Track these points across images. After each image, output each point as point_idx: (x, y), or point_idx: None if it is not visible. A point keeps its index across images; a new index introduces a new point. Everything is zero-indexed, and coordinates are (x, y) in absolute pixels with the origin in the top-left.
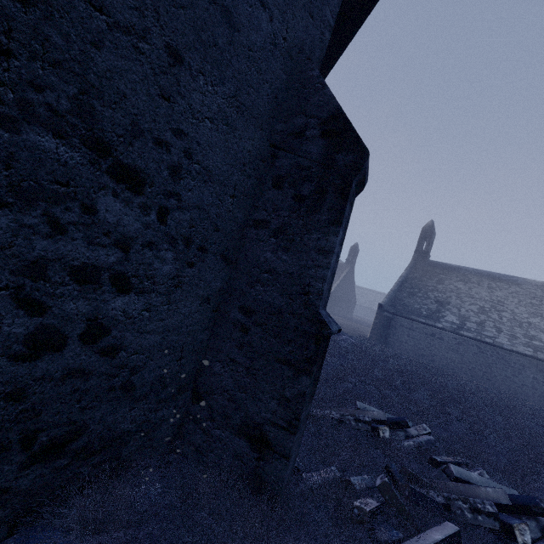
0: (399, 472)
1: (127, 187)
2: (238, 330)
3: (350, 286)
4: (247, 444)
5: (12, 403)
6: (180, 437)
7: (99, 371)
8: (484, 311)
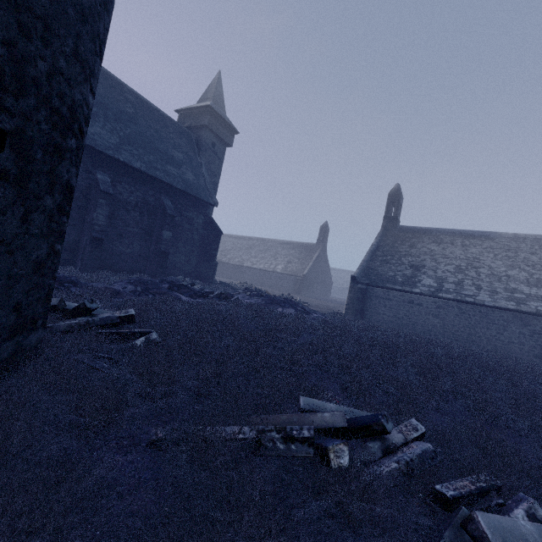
0: None
1: None
2: None
3: (324, 267)
4: None
5: None
6: None
7: None
8: (461, 270)
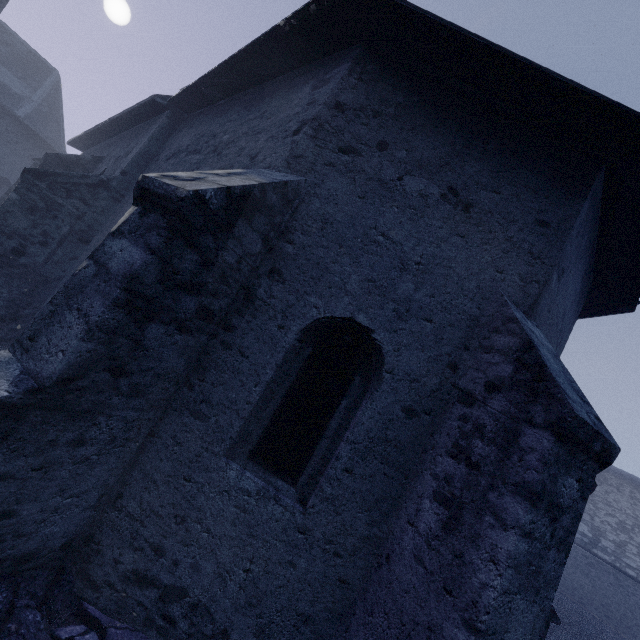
0: None
1: None
2: None
3: None
4: None
5: None
6: None
7: None
8: (625, 529)
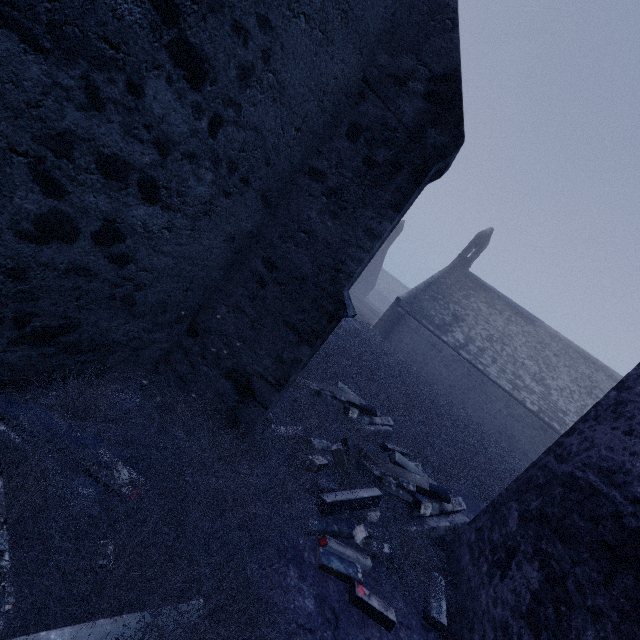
0: (354, 446)
1: (185, 75)
2: (255, 281)
3: (376, 267)
4: (232, 387)
5: (11, 280)
6: (166, 362)
7: (104, 277)
8: (492, 340)
